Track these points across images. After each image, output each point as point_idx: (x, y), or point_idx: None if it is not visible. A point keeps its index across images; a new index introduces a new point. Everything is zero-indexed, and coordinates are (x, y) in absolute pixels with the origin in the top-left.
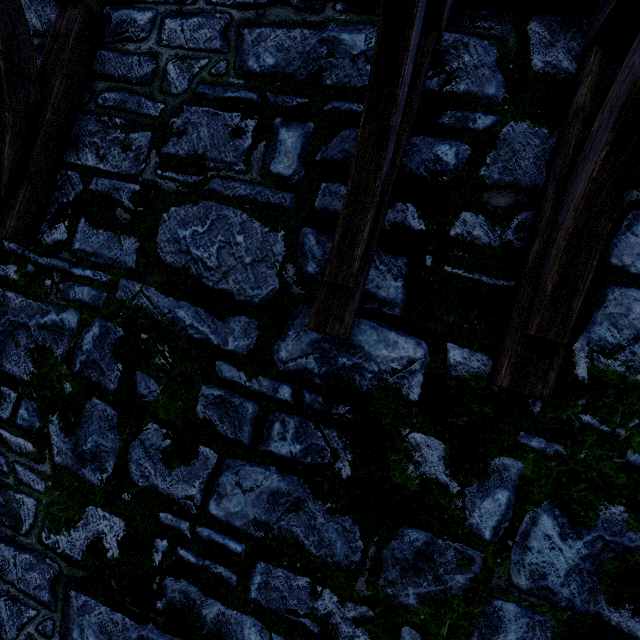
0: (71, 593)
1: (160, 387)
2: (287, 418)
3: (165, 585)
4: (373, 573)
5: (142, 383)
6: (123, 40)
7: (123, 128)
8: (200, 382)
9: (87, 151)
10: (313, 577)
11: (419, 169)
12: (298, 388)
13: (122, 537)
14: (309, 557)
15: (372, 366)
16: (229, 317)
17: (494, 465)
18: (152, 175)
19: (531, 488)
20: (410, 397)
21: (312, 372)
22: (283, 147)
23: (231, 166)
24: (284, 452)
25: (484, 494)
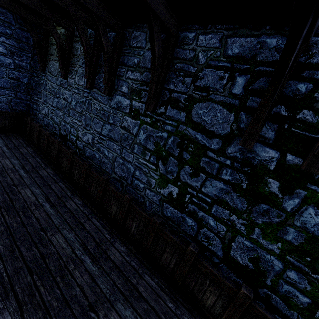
0: (164, 203)
1: (190, 156)
2: (228, 169)
3: (188, 206)
4: (249, 213)
5: (185, 155)
6: (184, 44)
7: (182, 76)
8: (202, 156)
9: (171, 84)
10: (230, 211)
11: (289, 93)
12: (232, 161)
13: (177, 193)
14: (230, 206)
15: (258, 158)
16: (212, 138)
17: (296, 191)
18: (191, 92)
19: (307, 200)
20: (270, 168)
21: (238, 157)
22: (237, 84)
23: (218, 90)
24: (226, 178)
25: (290, 199)
